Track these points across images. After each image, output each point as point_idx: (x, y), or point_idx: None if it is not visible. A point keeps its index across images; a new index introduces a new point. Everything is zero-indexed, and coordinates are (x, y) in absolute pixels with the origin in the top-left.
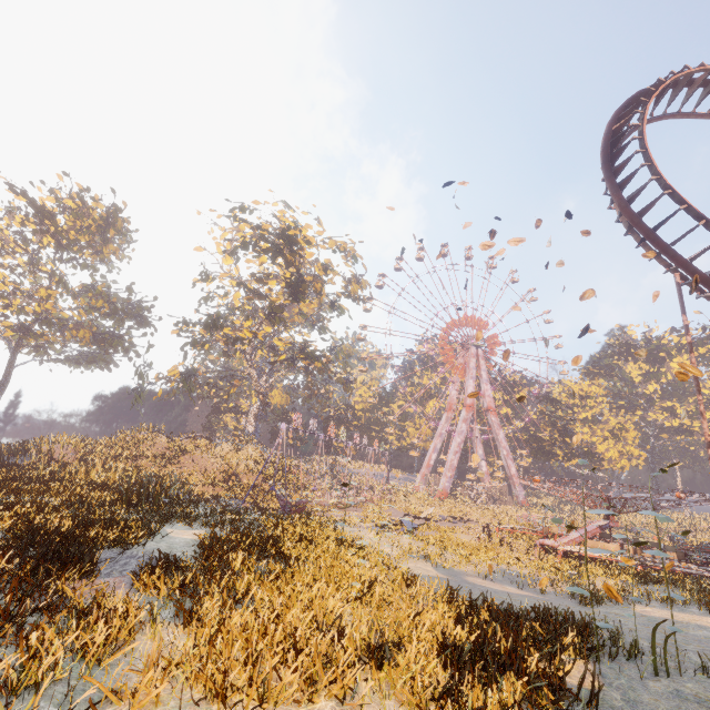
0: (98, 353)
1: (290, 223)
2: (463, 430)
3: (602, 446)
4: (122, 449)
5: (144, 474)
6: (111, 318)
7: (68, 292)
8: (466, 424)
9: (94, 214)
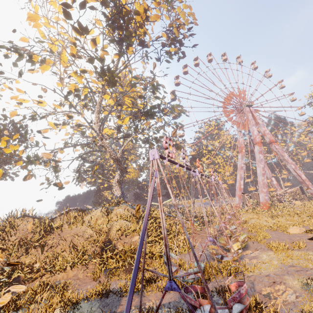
0: None
1: None
2: (262, 159)
3: None
4: None
5: None
6: None
7: None
8: (262, 154)
9: None
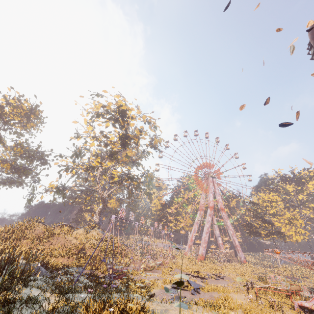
0: (16, 178)
1: (122, 104)
2: (209, 220)
3: (284, 228)
4: (13, 233)
5: (18, 251)
6: (25, 159)
7: (0, 142)
8: (210, 217)
9: (24, 107)
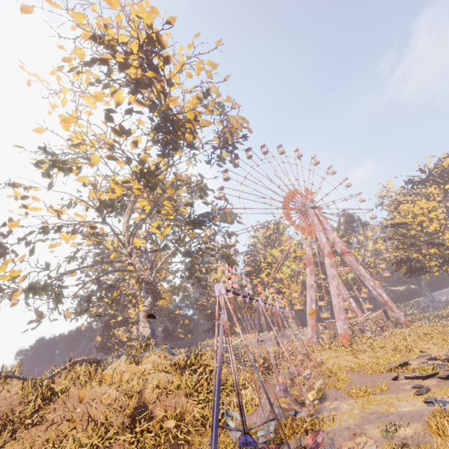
0: None
1: (144, 17)
2: (334, 274)
3: None
4: None
5: None
6: None
7: None
8: (334, 268)
9: None
